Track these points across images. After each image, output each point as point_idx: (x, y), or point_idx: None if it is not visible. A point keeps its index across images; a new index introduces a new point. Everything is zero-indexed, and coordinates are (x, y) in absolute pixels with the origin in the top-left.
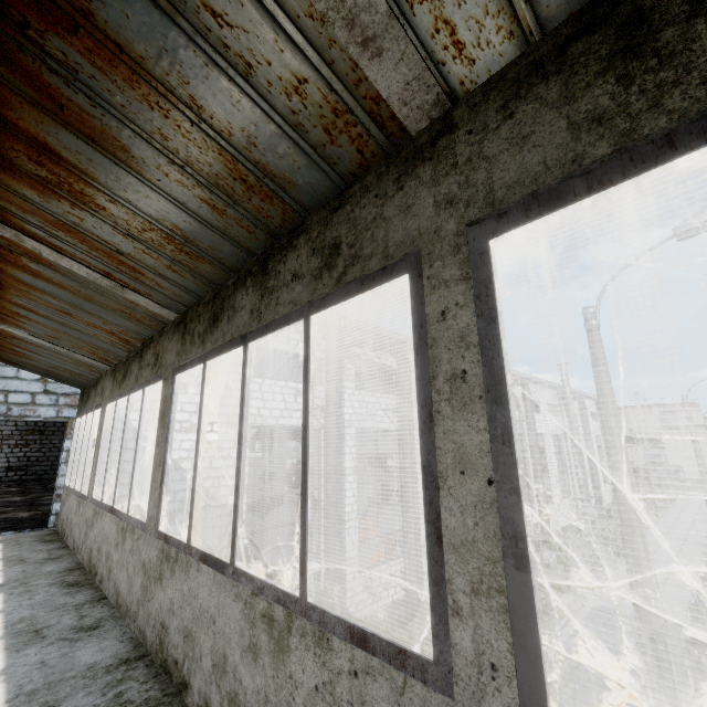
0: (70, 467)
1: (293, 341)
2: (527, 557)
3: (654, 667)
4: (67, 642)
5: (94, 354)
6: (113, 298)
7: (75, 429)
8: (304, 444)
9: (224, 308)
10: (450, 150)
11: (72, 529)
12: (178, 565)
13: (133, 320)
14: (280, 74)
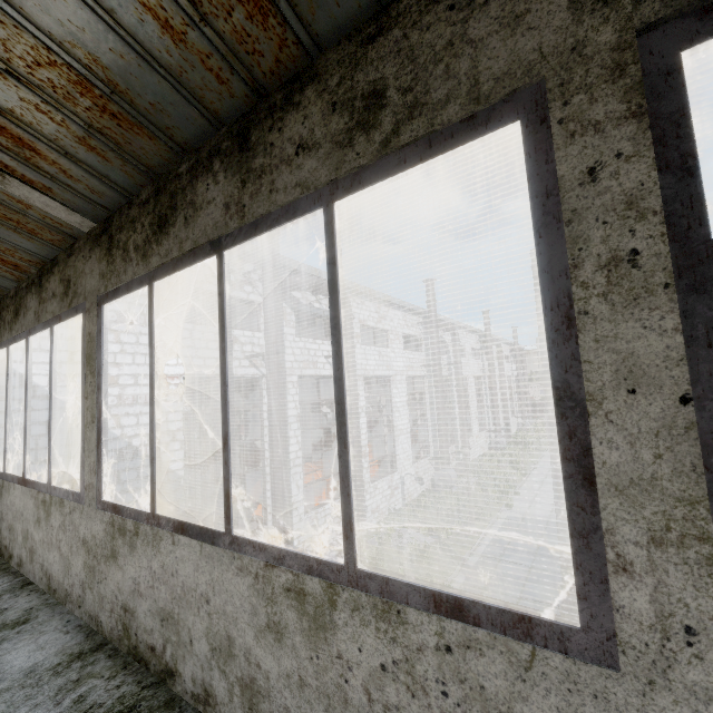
0: None
1: None
2: None
3: (569, 560)
4: None
5: None
6: None
7: None
8: (337, 376)
9: (177, 206)
10: None
11: None
12: (140, 539)
13: (22, 232)
14: None
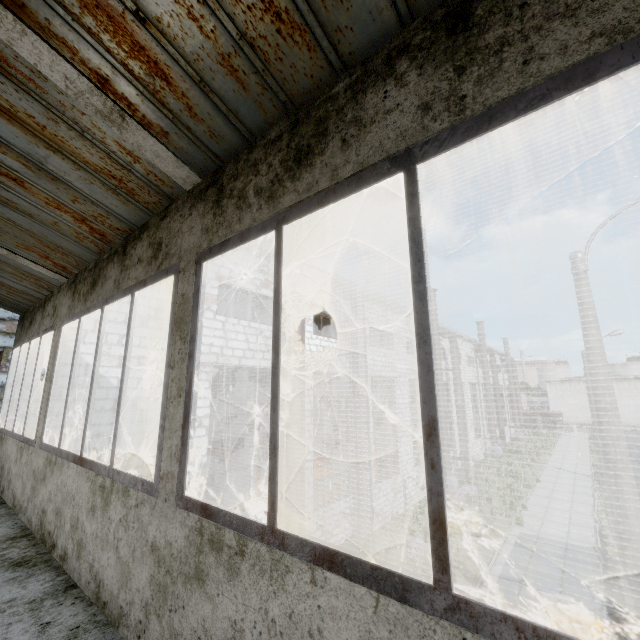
0: (4, 406)
1: (256, 281)
2: None
3: None
4: None
5: (47, 258)
6: (99, 145)
7: (12, 360)
8: None
9: (328, 131)
10: None
11: (10, 481)
12: (247, 562)
13: (121, 193)
14: None
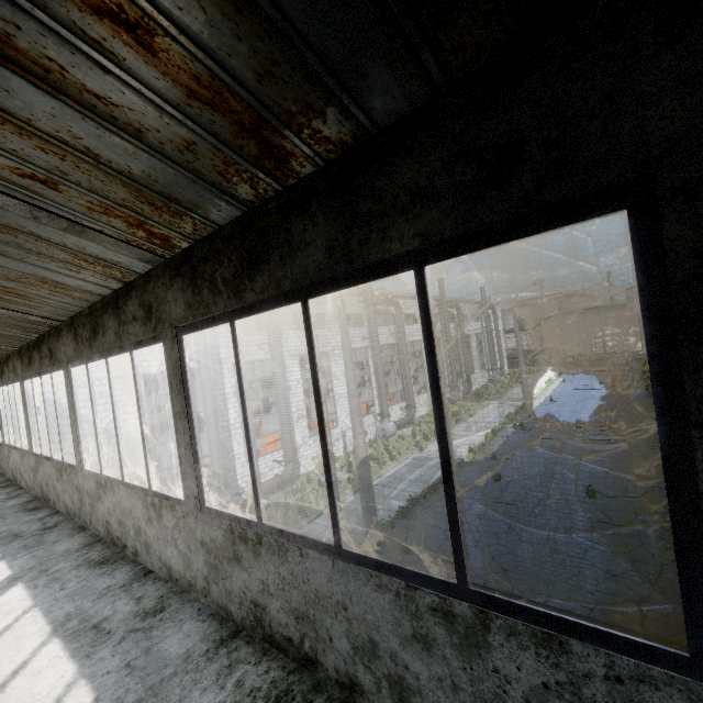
0: None
1: None
2: (80, 441)
3: (360, 478)
4: (3, 502)
5: None
6: None
7: None
8: (57, 417)
9: (32, 356)
10: (63, 337)
11: None
12: (41, 463)
13: None
14: (2, 316)
